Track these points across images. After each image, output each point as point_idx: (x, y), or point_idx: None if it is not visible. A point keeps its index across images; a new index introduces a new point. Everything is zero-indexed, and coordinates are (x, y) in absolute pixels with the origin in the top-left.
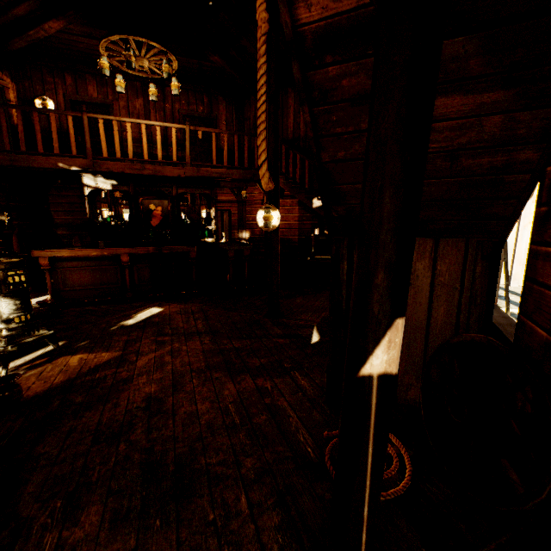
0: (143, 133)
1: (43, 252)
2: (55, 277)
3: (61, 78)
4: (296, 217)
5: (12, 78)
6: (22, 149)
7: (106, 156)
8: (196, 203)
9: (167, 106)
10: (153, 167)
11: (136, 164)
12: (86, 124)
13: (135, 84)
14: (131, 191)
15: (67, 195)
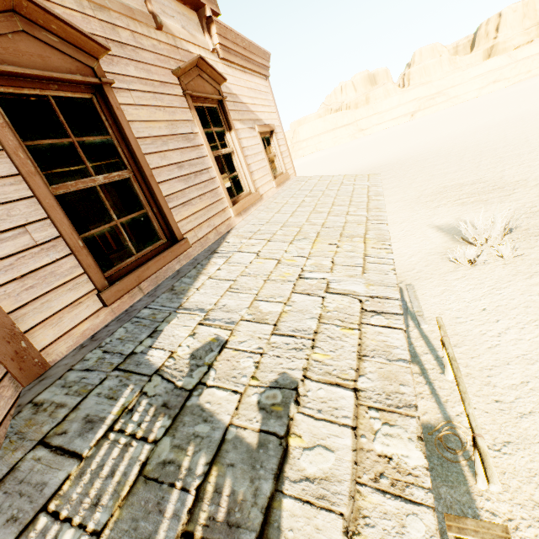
0: None
1: None
2: None
3: None
4: None
5: None
6: None
7: None
8: None
9: None
10: None
11: None
12: None
13: None
14: None
15: None
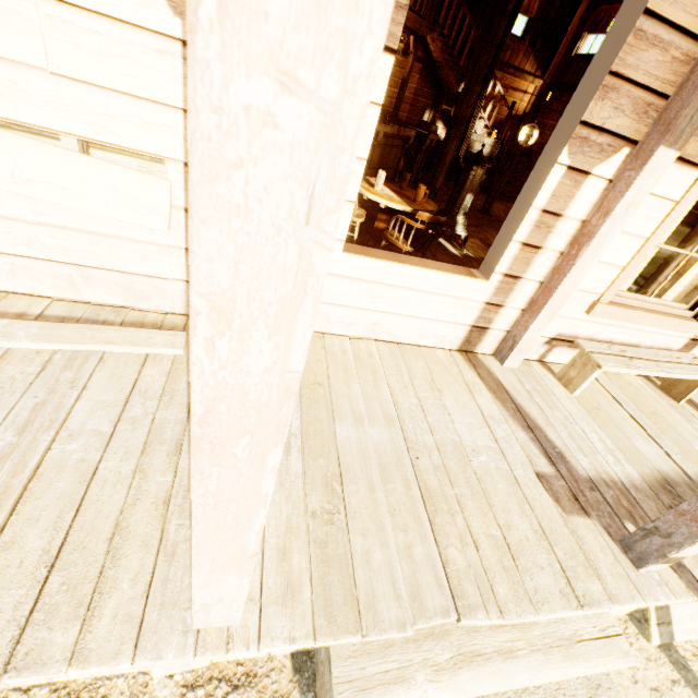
0: None
1: None
2: None
3: None
4: (413, 89)
5: None
6: None
7: None
8: None
9: None
10: None
11: None
12: None
13: None
14: None
15: None
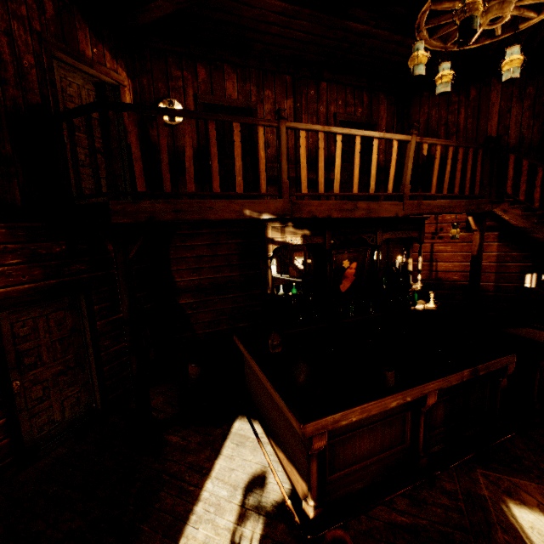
0: (355, 150)
1: (319, 424)
2: (319, 459)
3: (191, 71)
4: (492, 257)
5: (127, 71)
6: (189, 188)
7: (304, 191)
8: (392, 251)
9: (320, 109)
10: (366, 204)
11: (346, 202)
12: (283, 139)
13: (284, 79)
14: (327, 244)
15: (193, 245)
